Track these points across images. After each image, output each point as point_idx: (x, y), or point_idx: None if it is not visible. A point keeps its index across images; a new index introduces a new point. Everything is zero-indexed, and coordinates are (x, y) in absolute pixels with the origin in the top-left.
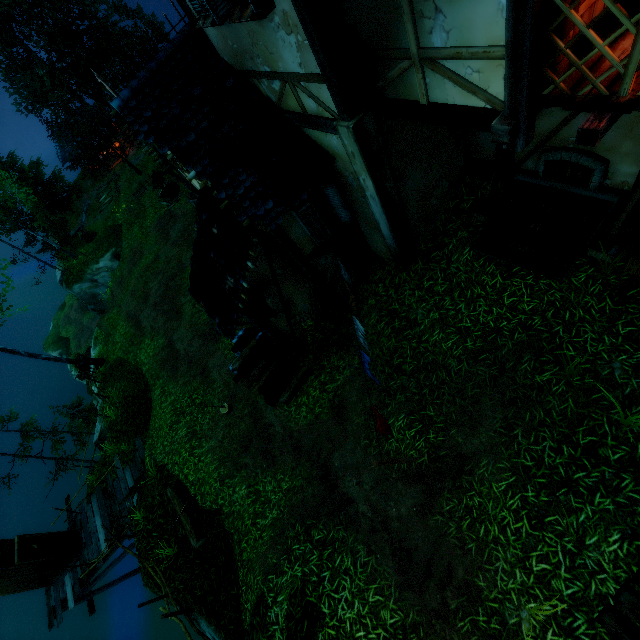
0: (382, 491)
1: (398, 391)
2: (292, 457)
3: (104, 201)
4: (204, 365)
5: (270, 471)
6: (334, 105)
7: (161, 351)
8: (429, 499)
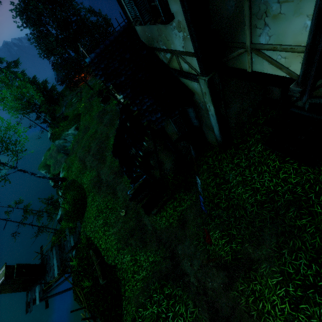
0: (204, 272)
1: (216, 217)
2: (156, 244)
3: (74, 101)
4: (114, 188)
5: (143, 249)
6: (198, 68)
7: (94, 178)
8: (230, 281)
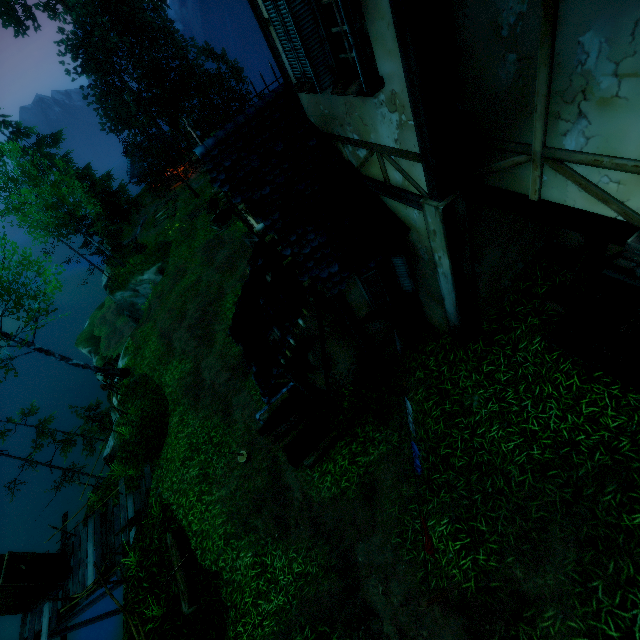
0: (413, 612)
1: (443, 488)
2: (309, 534)
3: (160, 217)
4: (228, 401)
5: (282, 544)
6: (424, 183)
7: (187, 376)
8: None
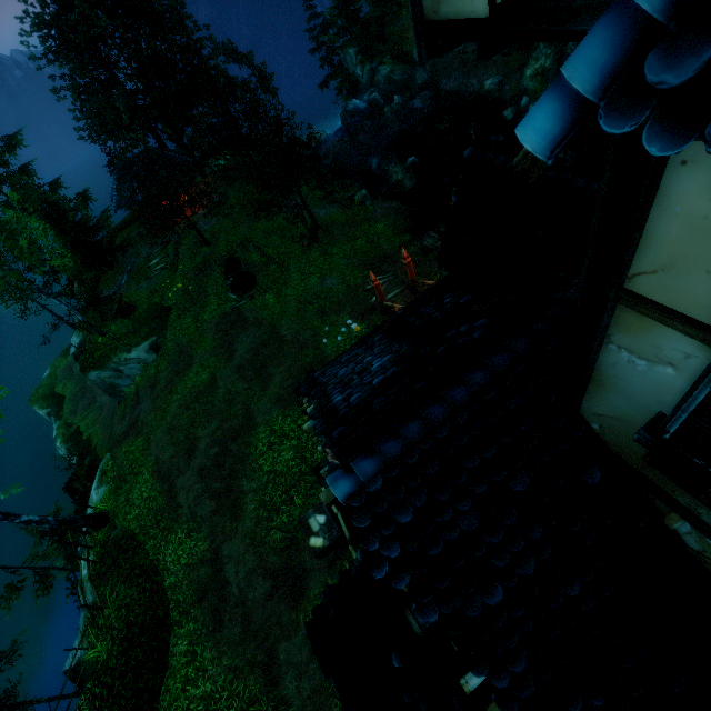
0: None
1: None
2: None
3: (155, 266)
4: (271, 649)
5: None
6: None
7: (199, 565)
8: None
